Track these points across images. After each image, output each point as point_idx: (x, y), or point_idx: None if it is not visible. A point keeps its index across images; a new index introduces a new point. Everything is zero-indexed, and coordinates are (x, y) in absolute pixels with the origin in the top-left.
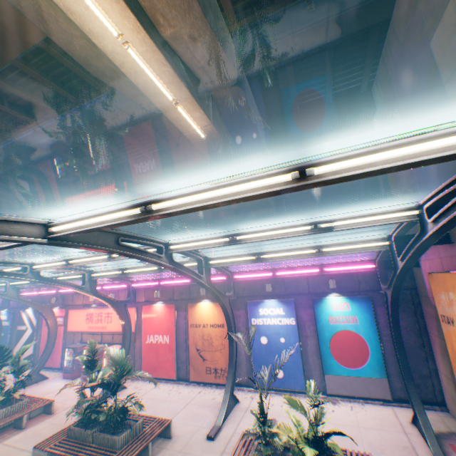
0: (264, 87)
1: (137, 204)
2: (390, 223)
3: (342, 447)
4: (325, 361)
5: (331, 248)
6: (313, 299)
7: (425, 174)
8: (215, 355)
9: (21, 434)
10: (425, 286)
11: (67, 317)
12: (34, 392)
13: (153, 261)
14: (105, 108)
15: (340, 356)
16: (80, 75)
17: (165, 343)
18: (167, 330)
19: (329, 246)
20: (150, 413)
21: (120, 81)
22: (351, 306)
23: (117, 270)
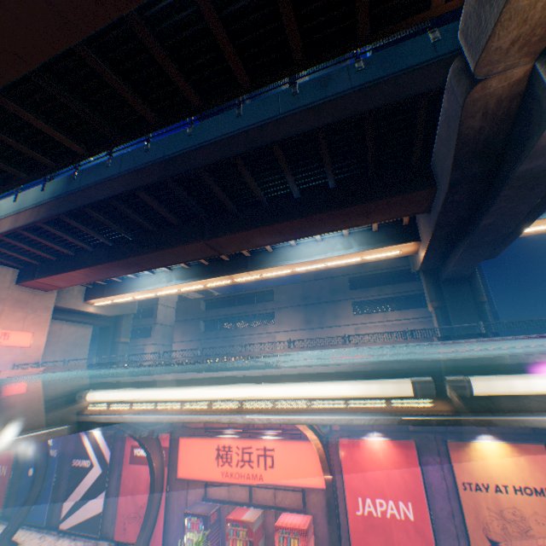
0: None
1: None
2: None
3: None
4: None
5: None
6: None
7: None
8: None
9: None
10: None
11: (170, 449)
12: None
13: None
14: (291, 100)
15: None
16: None
17: (404, 522)
18: (404, 493)
19: None
20: None
21: None
22: None
23: None
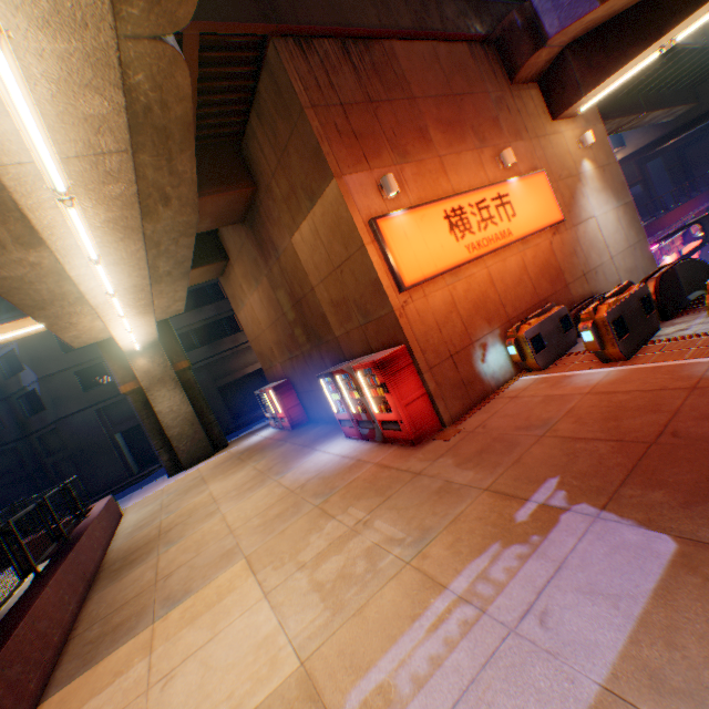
0: None
1: None
2: None
3: None
4: None
5: None
6: None
7: None
8: None
9: None
10: None
11: None
12: None
13: None
14: None
15: None
16: None
17: None
18: None
19: None
20: None
21: None
22: None
23: None
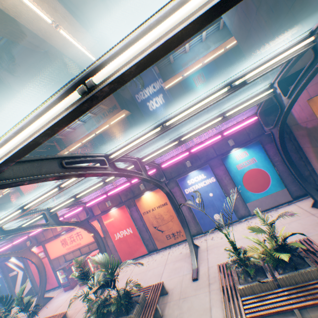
0: (127, 3)
1: (70, 87)
2: (292, 57)
3: (288, 242)
4: (244, 195)
5: (232, 111)
6: (222, 159)
7: (281, 28)
8: (169, 225)
9: None
10: (295, 117)
11: (46, 250)
12: (47, 313)
13: (102, 174)
14: None
15: (252, 188)
16: None
17: (130, 234)
18: (127, 224)
19: (230, 110)
20: (143, 284)
21: None
22: (248, 152)
23: (70, 199)
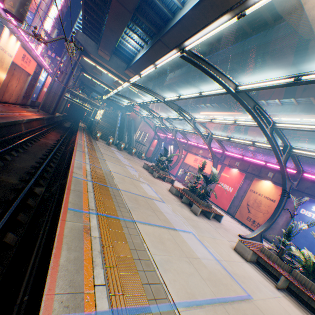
0: None
1: (292, 77)
2: None
3: None
4: None
5: None
6: None
7: None
8: (257, 213)
9: (164, 182)
10: None
11: (185, 156)
12: None
13: (262, 127)
14: (262, 39)
15: None
16: (263, 15)
17: (228, 191)
18: (233, 185)
19: None
20: None
21: (294, 15)
22: None
23: (225, 137)
